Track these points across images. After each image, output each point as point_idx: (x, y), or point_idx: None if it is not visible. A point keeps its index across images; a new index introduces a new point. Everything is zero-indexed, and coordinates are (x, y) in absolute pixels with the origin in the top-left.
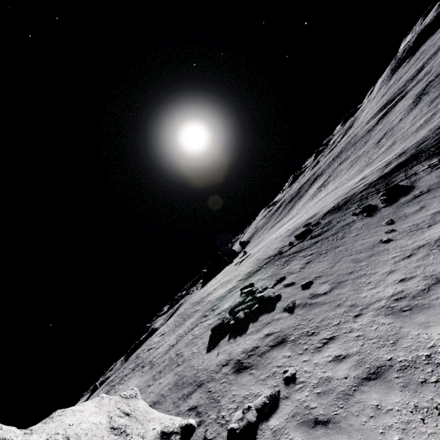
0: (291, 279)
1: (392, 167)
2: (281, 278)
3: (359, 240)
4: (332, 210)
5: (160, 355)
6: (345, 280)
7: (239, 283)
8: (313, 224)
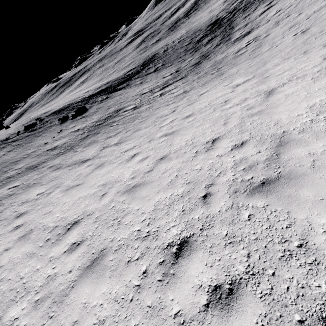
0: None
1: (98, 91)
2: None
3: (41, 140)
4: (57, 111)
5: None
6: (9, 166)
7: None
8: (40, 119)
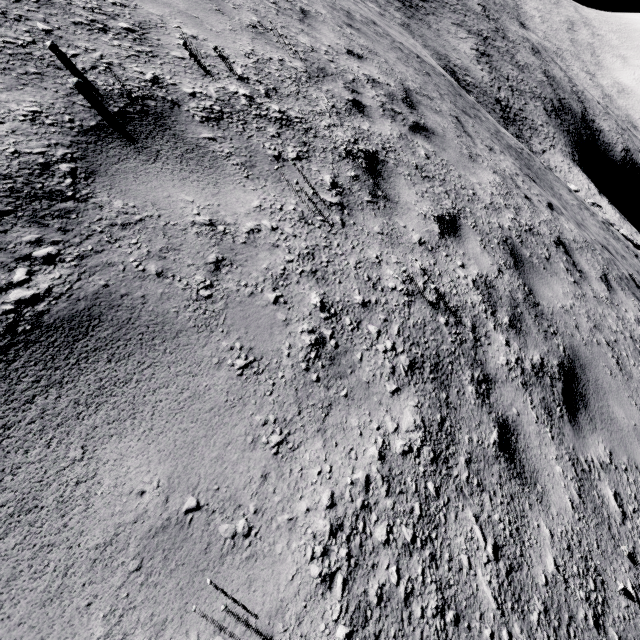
0: None
1: None
2: None
3: None
4: None
5: None
6: None
7: None
8: None
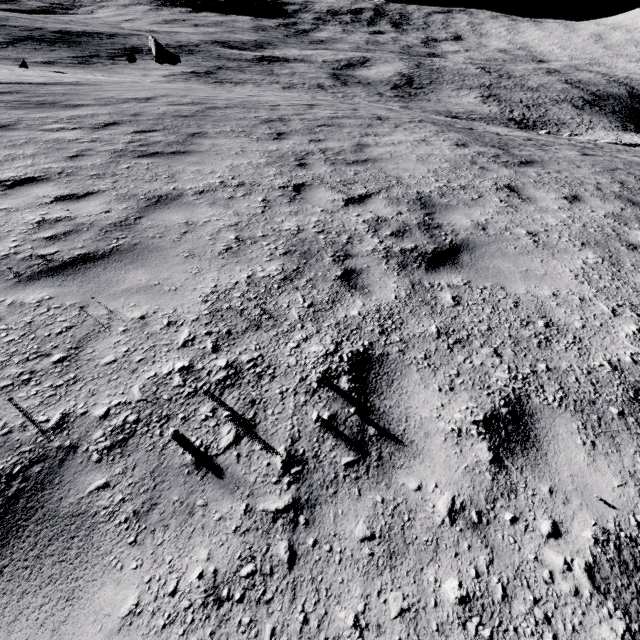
0: None
1: None
2: None
3: None
4: None
5: (592, 145)
6: None
7: None
8: None
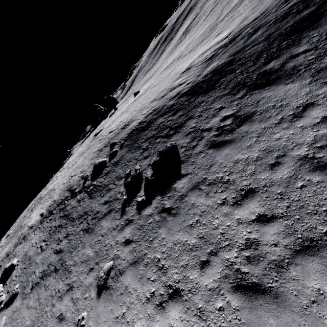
0: (9, 314)
1: (208, 72)
2: (12, 296)
3: (72, 290)
4: (134, 133)
5: None
6: None
7: (35, 225)
8: (110, 153)
